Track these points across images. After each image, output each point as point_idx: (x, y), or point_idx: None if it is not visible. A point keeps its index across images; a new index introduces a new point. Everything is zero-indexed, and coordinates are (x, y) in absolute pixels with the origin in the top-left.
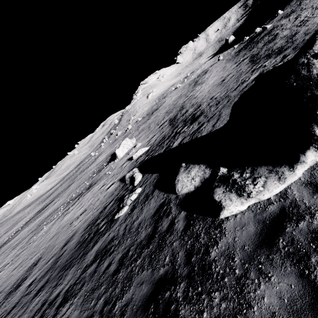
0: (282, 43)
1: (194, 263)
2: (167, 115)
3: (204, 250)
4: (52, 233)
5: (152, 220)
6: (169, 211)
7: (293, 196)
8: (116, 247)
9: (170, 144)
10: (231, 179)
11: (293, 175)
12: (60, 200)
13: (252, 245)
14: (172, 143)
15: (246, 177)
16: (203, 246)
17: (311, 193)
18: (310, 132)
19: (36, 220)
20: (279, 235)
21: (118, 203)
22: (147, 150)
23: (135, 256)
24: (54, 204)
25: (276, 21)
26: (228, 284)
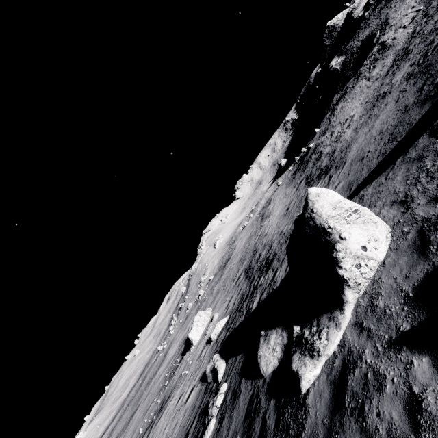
0: (327, 161)
1: None
2: (241, 265)
3: None
4: None
5: (244, 428)
6: (259, 406)
7: (348, 341)
8: None
9: (249, 306)
10: (303, 338)
11: (344, 318)
12: None
13: (329, 415)
14: (251, 304)
15: (314, 331)
16: None
17: (358, 334)
18: (336, 273)
19: None
20: (345, 391)
21: (202, 420)
22: (226, 321)
23: None
24: None
25: (316, 140)
26: None
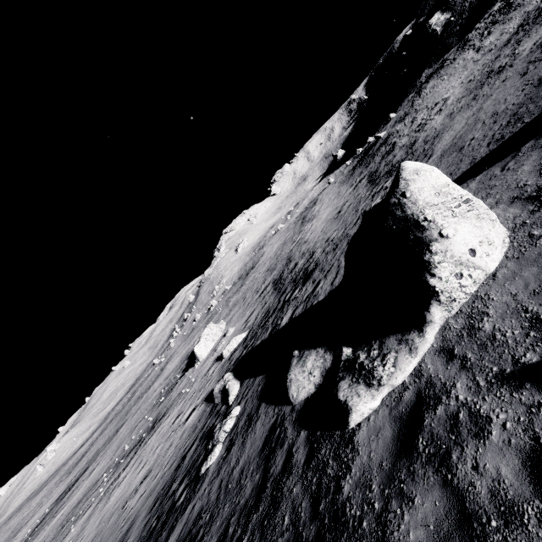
0: (402, 155)
1: (323, 512)
2: (269, 275)
3: (334, 486)
4: (89, 537)
5: (261, 459)
6: (283, 437)
7: (428, 371)
8: (207, 526)
9: (277, 322)
10: (357, 362)
11: (424, 342)
12: (102, 463)
13: (390, 458)
14: (279, 319)
15: (374, 355)
16: (333, 480)
17: (445, 363)
18: (425, 282)
19: (55, 518)
20: (418, 432)
21: (204, 444)
22: (244, 337)
23: (238, 532)
24: (90, 474)
25: (389, 127)
26: (368, 530)
